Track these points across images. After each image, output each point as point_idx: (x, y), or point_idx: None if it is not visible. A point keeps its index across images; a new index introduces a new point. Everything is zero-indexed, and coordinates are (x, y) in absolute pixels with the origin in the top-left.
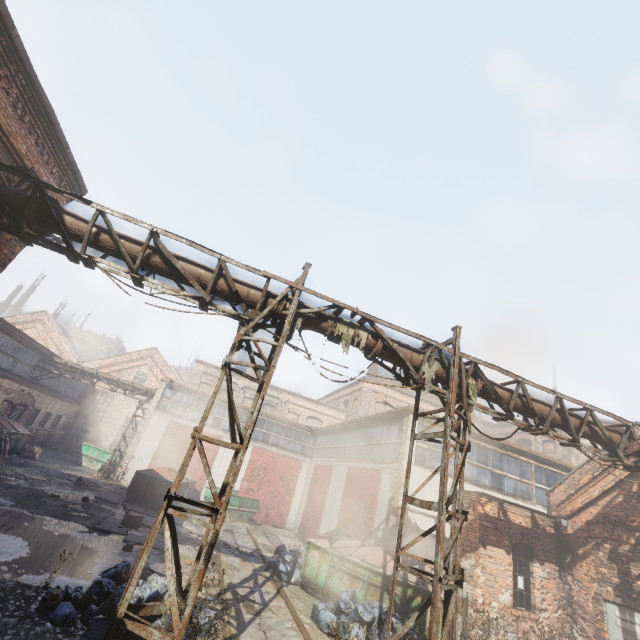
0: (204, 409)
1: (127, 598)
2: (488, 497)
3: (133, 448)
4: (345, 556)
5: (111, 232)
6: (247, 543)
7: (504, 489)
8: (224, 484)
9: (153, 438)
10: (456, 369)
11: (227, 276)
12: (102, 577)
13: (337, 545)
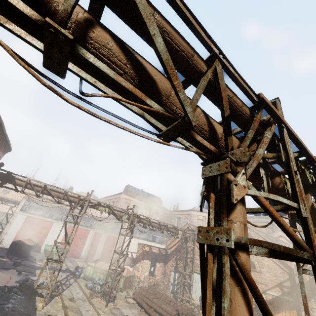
0: (45, 210)
1: (37, 284)
2: (147, 245)
3: (7, 229)
4: (99, 267)
5: (31, 185)
6: (63, 266)
7: (156, 241)
8: (62, 253)
9: (18, 224)
10: (131, 218)
11: (67, 196)
12: (23, 281)
13: (97, 264)
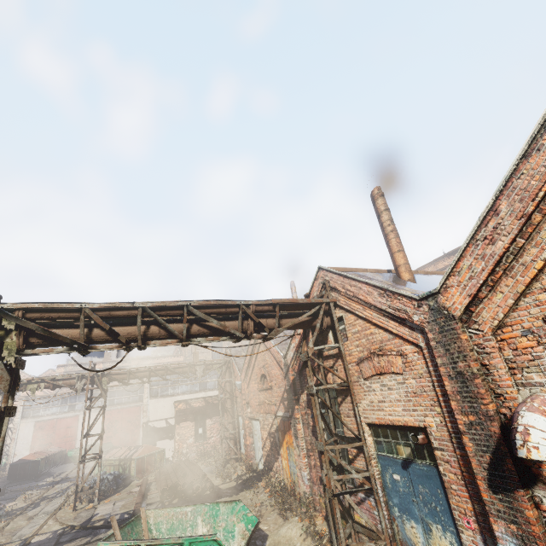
0: (59, 404)
1: None
2: (179, 402)
3: (13, 450)
4: (107, 458)
5: None
6: (88, 471)
7: (207, 388)
8: None
9: (26, 437)
10: (89, 381)
11: None
12: None
13: (107, 455)
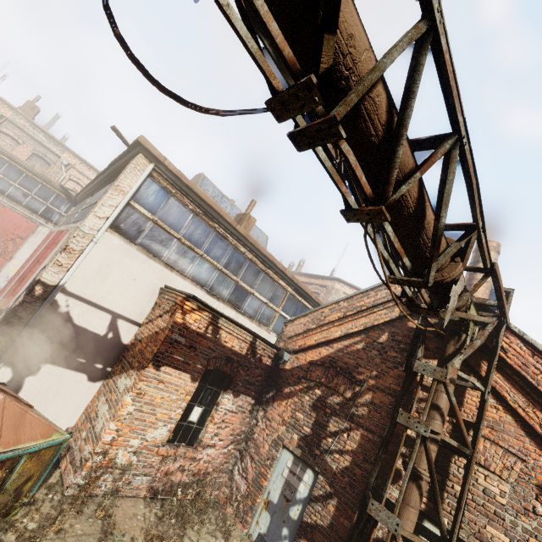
0: None
1: None
2: (200, 304)
3: None
4: None
5: None
6: None
7: (243, 307)
8: None
9: None
10: None
11: None
12: None
13: None
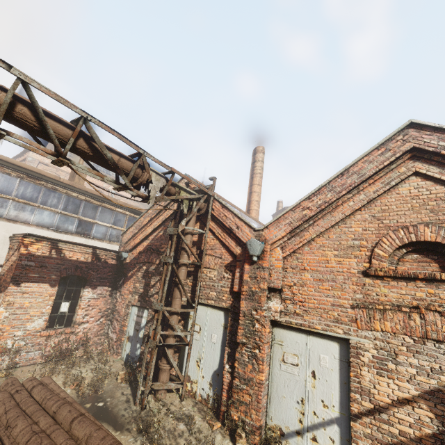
0: None
1: None
2: (37, 238)
3: None
4: None
5: None
6: None
7: (91, 234)
8: None
9: None
10: None
11: None
12: None
13: None
